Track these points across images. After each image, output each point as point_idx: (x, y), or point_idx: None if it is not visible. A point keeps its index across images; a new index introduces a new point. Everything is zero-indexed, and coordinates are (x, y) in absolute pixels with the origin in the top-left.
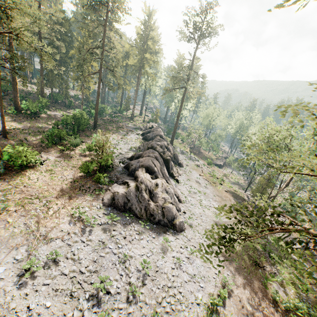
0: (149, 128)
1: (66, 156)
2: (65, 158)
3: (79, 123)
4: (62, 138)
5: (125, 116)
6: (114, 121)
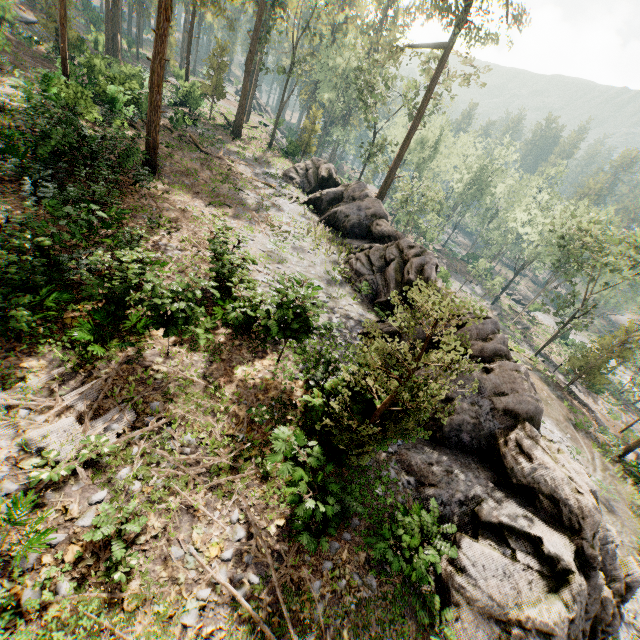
0: (322, 178)
1: (131, 385)
2: (136, 407)
3: (94, 151)
4: (55, 257)
5: (210, 121)
6: (190, 138)
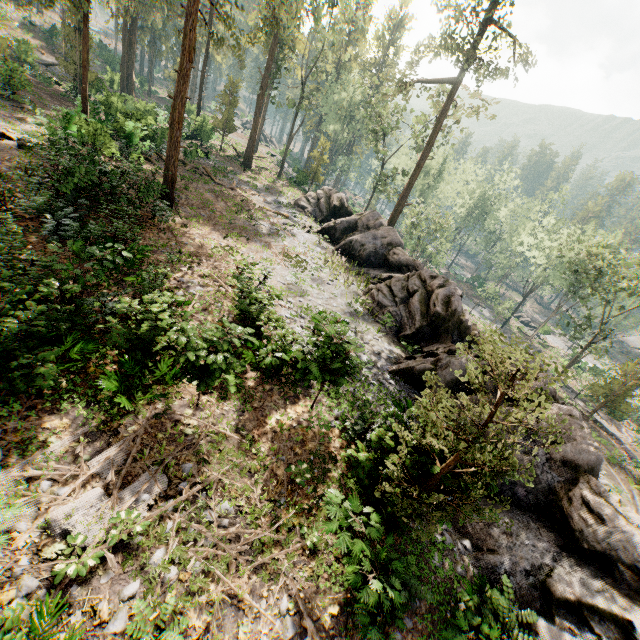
0: (334, 207)
1: (160, 444)
2: (167, 470)
3: (114, 187)
4: (78, 301)
5: (220, 153)
6: (203, 170)
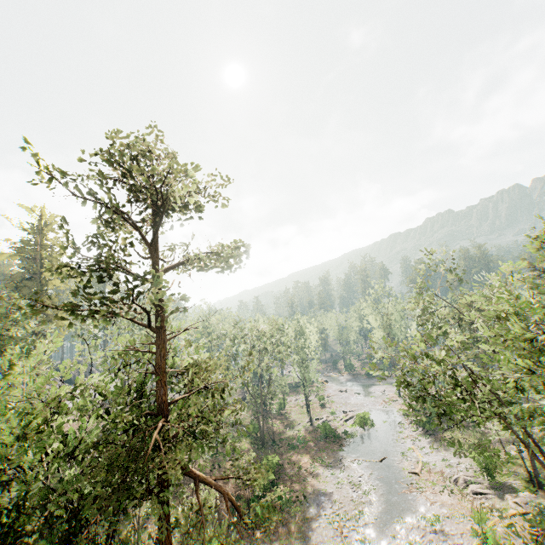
0: None
1: None
2: None
3: None
4: None
5: None
6: None
